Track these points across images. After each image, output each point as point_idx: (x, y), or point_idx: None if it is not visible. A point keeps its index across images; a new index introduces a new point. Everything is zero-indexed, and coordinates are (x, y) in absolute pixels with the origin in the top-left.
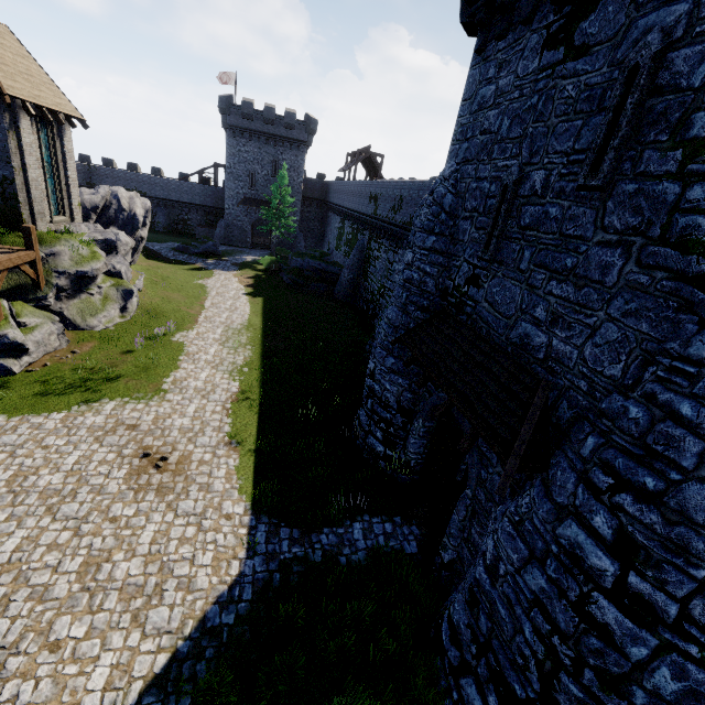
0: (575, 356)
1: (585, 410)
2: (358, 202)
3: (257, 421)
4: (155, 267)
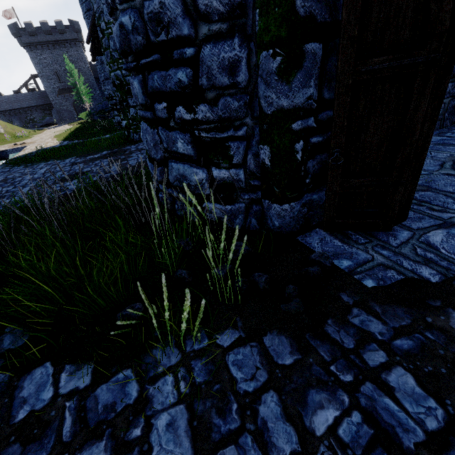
0: None
1: None
2: None
3: (68, 134)
4: None
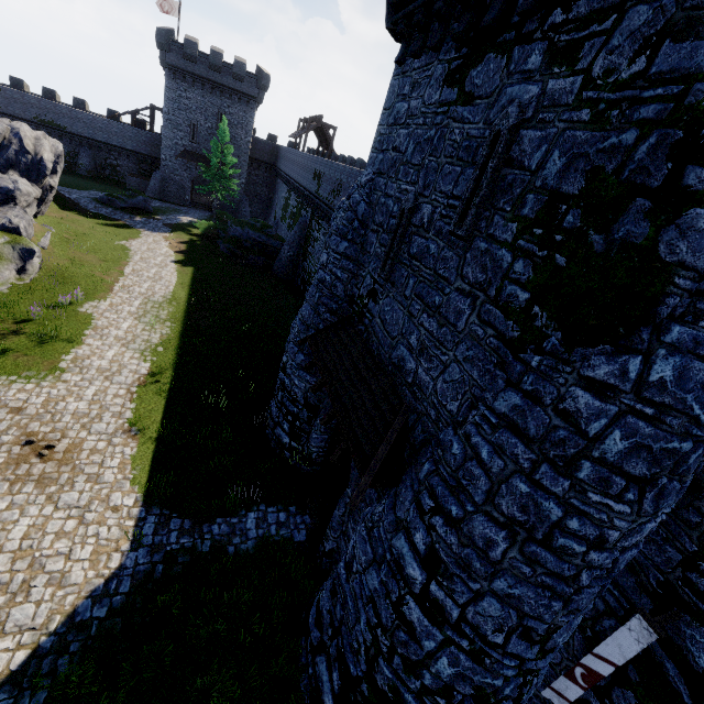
0: (431, 387)
1: (432, 436)
2: (304, 175)
3: (164, 407)
4: (70, 220)
